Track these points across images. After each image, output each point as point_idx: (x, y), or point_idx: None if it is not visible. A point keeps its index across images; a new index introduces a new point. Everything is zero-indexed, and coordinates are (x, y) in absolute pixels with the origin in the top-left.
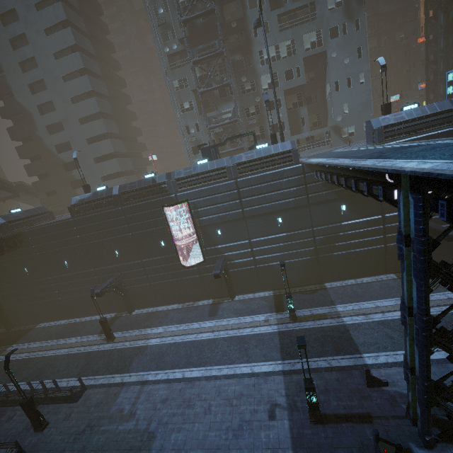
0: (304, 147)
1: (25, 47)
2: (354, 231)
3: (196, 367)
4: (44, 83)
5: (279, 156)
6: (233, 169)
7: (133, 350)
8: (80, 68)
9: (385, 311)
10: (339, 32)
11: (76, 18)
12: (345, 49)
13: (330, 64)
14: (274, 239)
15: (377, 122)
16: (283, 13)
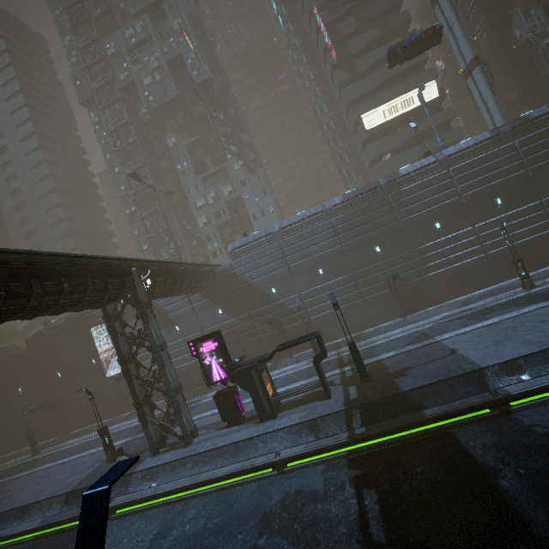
0: None
1: (29, 223)
2: (232, 329)
3: (76, 454)
4: (41, 246)
5: None
6: None
7: (45, 456)
8: (67, 232)
9: None
10: (247, 182)
11: (69, 198)
12: (254, 192)
13: (246, 203)
14: (175, 344)
15: (230, 247)
16: (206, 177)
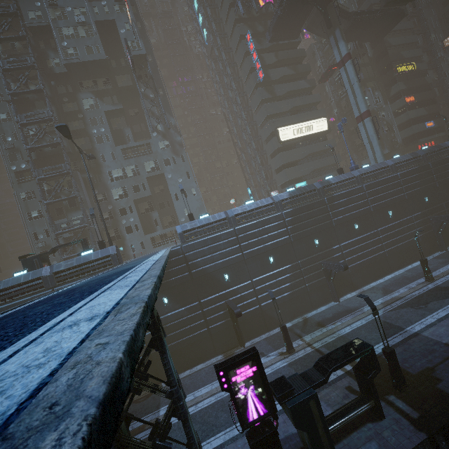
0: (160, 243)
1: None
2: (179, 320)
3: None
4: None
5: (99, 261)
6: (50, 278)
7: None
8: None
9: (199, 401)
10: (171, 162)
11: None
12: (178, 173)
13: (169, 182)
14: None
15: (179, 228)
16: (126, 148)
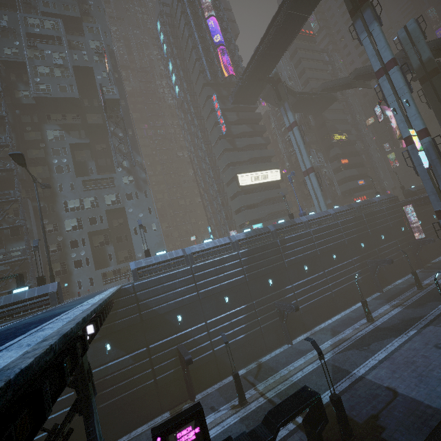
0: (112, 279)
1: None
2: (122, 371)
3: None
4: None
5: (34, 301)
6: None
7: None
8: None
9: None
10: (133, 197)
11: None
12: (139, 208)
13: (129, 216)
14: None
15: (133, 265)
16: (88, 180)
